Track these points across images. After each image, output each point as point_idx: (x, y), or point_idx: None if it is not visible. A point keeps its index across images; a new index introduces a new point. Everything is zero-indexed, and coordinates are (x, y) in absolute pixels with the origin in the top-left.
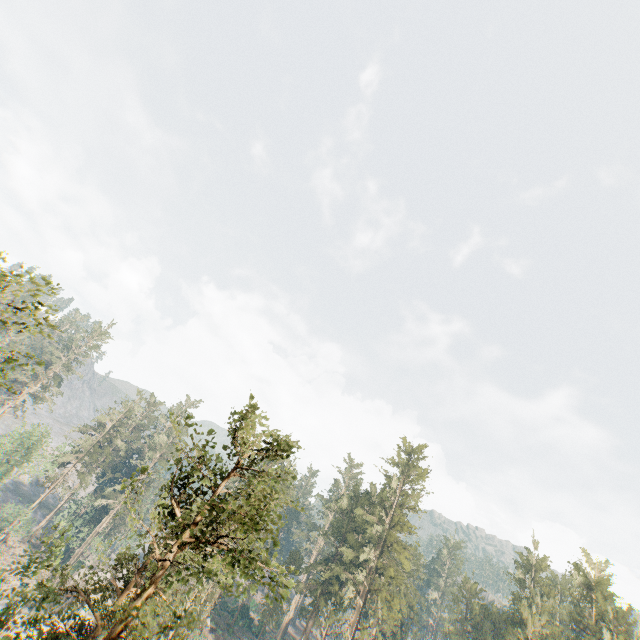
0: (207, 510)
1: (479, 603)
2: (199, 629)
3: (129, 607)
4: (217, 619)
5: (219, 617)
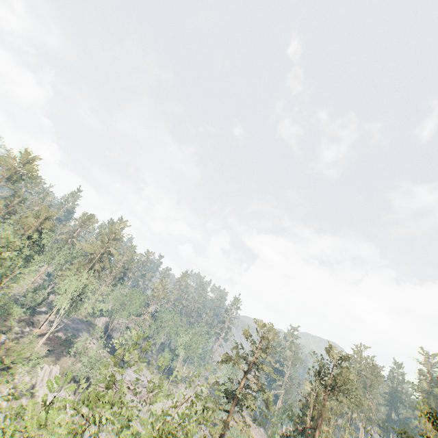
0: (332, 380)
1: None
2: None
3: (322, 410)
4: None
5: None
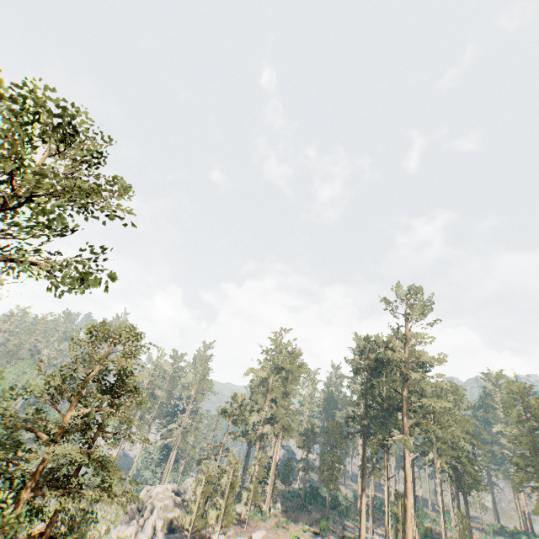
0: None
1: (533, 398)
2: (260, 505)
3: None
4: (289, 504)
5: (291, 502)
